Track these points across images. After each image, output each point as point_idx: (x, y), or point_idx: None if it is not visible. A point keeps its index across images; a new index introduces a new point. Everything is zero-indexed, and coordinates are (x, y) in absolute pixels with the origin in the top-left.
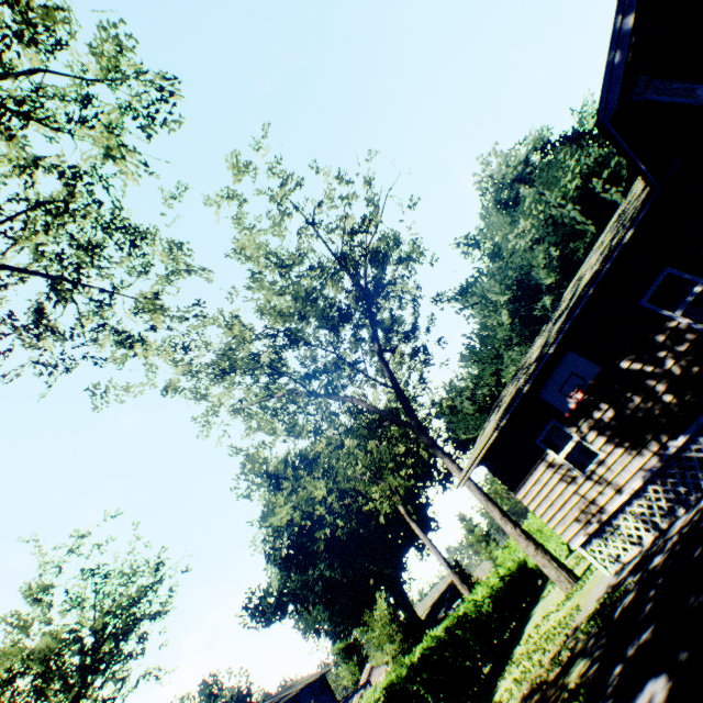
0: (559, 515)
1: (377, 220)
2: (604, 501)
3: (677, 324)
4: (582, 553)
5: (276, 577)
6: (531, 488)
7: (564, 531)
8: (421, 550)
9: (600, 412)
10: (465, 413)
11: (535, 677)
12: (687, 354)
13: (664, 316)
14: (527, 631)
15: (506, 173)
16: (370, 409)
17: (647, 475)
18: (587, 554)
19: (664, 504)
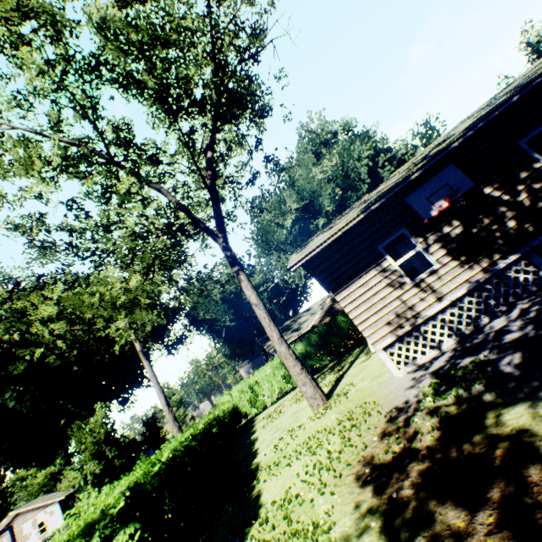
0: (374, 318)
1: (262, 43)
2: (423, 307)
3: (540, 166)
4: (383, 355)
5: None
6: (355, 291)
7: (372, 333)
8: (124, 403)
9: (450, 228)
10: (212, 298)
11: (367, 457)
12: (539, 191)
13: (533, 158)
14: (265, 446)
15: (323, 132)
16: (180, 206)
17: (473, 285)
18: (387, 356)
19: (473, 314)
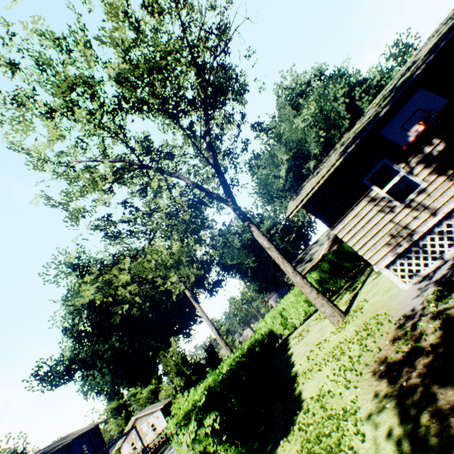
0: (371, 243)
1: (228, 36)
2: (417, 224)
3: None
4: (386, 272)
5: (69, 348)
6: (349, 222)
7: (372, 256)
8: (187, 337)
9: (431, 147)
10: (234, 247)
11: (381, 358)
12: None
13: None
14: (299, 358)
15: (297, 85)
16: (195, 185)
17: None
18: (390, 273)
19: None
